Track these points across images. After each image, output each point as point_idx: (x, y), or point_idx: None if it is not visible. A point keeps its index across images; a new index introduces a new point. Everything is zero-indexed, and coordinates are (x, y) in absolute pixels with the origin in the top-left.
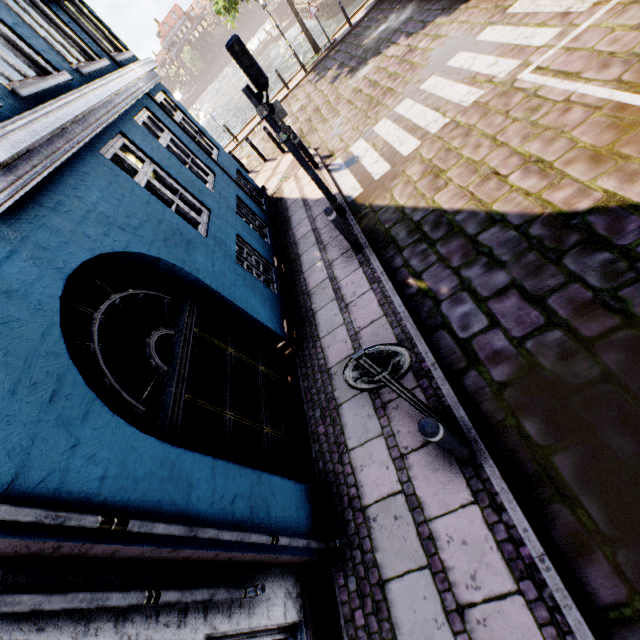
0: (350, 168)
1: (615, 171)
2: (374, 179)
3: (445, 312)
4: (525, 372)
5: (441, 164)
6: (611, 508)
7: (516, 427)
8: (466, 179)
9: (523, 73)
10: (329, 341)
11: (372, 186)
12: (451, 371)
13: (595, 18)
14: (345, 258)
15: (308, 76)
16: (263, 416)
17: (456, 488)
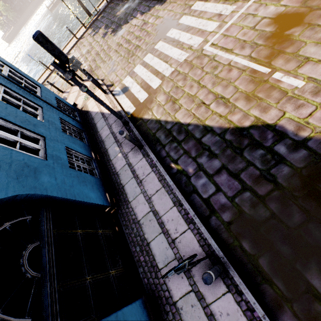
0: (125, 94)
1: (257, 106)
2: (140, 102)
3: (193, 183)
4: (238, 215)
5: (175, 95)
6: (286, 283)
7: (239, 246)
8: (189, 105)
9: (206, 46)
10: (135, 204)
11: (140, 106)
12: (203, 217)
13: (234, 20)
14: (134, 151)
15: (87, 31)
16: (108, 264)
17: (218, 285)
